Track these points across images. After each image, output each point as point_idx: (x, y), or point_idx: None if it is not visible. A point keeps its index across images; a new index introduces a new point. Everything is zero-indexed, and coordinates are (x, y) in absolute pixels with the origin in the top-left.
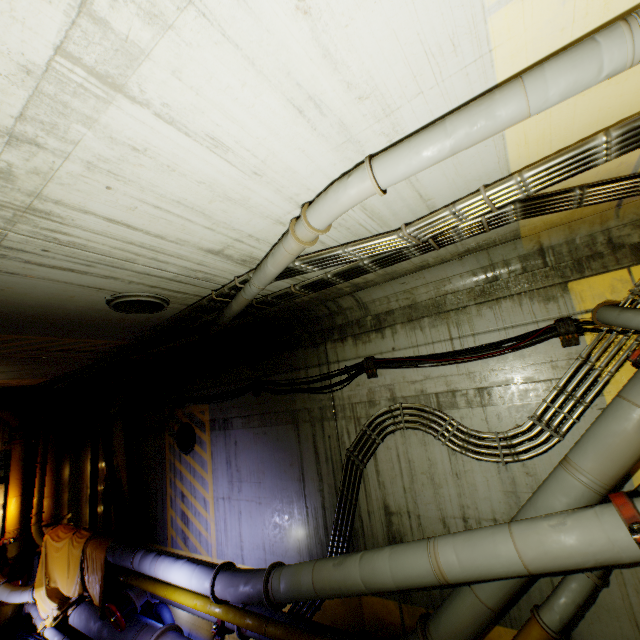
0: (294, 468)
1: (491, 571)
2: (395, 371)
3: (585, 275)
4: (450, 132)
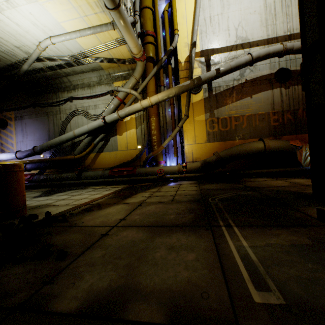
0: (47, 129)
1: (83, 131)
2: (77, 101)
3: (116, 81)
4: (61, 37)
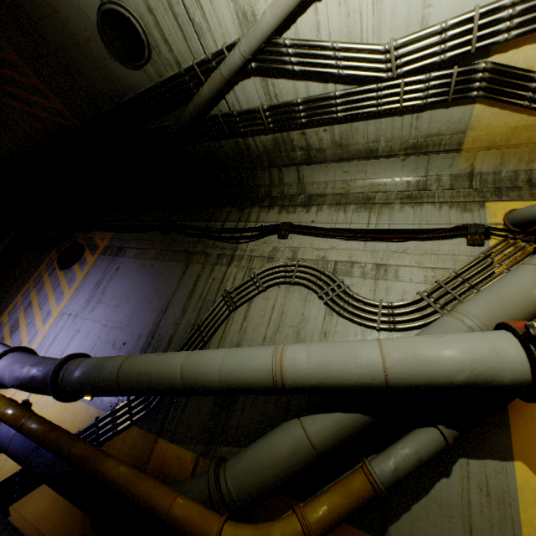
0: (162, 300)
1: (342, 371)
2: (306, 238)
3: (502, 199)
4: None
